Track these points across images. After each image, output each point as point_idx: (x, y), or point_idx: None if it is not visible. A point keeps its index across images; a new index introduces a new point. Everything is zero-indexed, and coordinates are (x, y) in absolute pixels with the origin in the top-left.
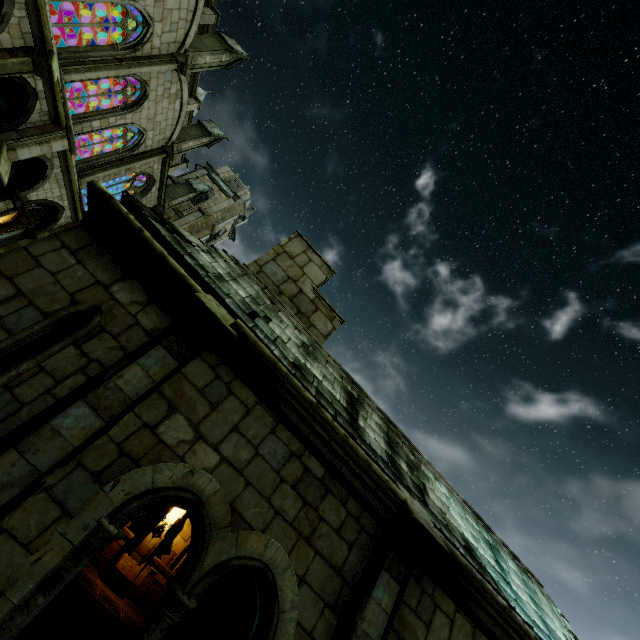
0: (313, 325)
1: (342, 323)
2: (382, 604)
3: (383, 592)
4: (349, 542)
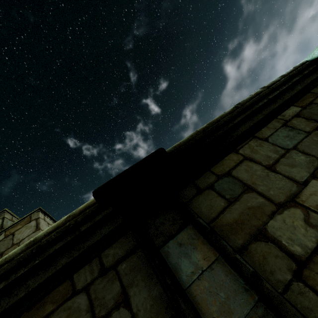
0: (21, 241)
1: (38, 211)
2: (203, 267)
3: (188, 259)
4: (117, 302)
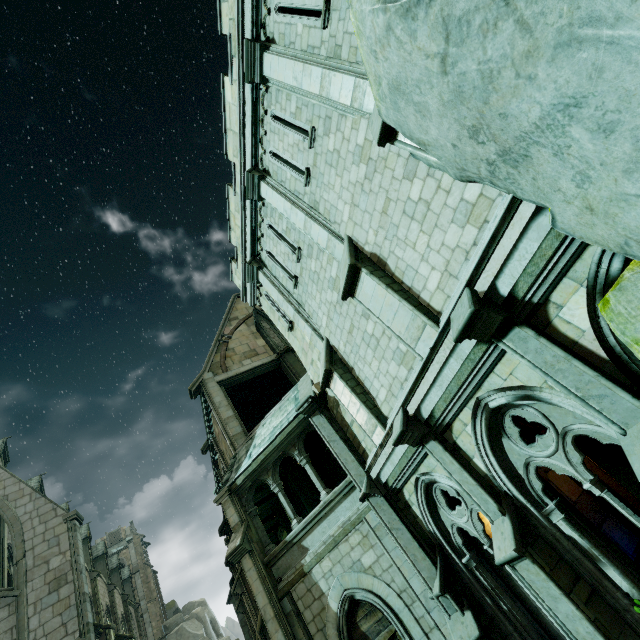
0: None
1: None
2: None
3: None
4: None
